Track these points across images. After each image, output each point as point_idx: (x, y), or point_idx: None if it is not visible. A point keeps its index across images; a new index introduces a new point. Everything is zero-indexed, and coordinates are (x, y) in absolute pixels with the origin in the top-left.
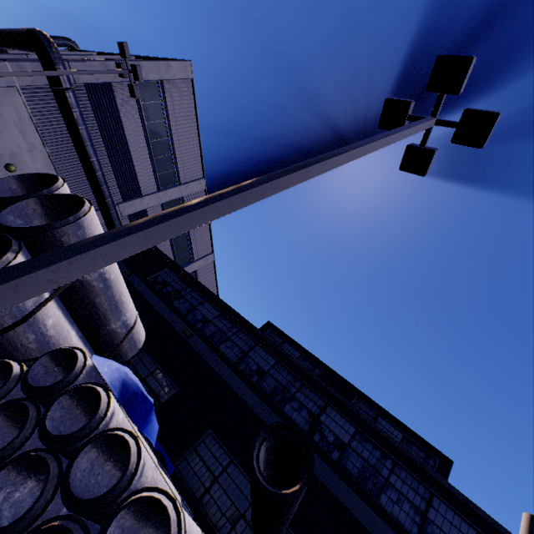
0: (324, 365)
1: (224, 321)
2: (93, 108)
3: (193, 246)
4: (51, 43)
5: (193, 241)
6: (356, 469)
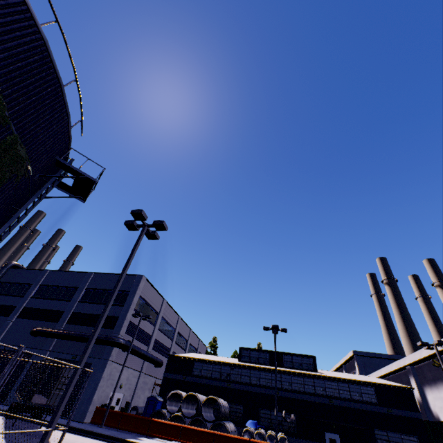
0: (268, 351)
1: (234, 369)
2: (128, 334)
3: (172, 325)
4: (120, 340)
5: (171, 323)
6: (297, 387)
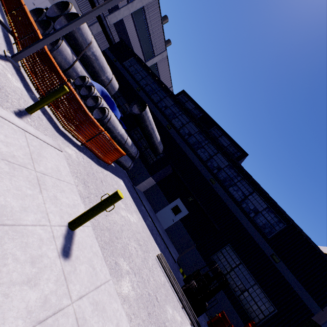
0: (205, 112)
1: (155, 85)
2: None
3: (153, 45)
4: None
5: (153, 42)
6: (192, 142)
